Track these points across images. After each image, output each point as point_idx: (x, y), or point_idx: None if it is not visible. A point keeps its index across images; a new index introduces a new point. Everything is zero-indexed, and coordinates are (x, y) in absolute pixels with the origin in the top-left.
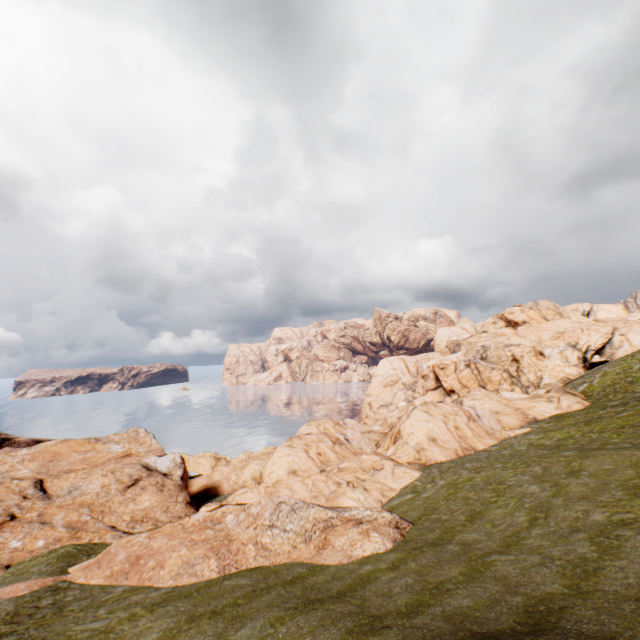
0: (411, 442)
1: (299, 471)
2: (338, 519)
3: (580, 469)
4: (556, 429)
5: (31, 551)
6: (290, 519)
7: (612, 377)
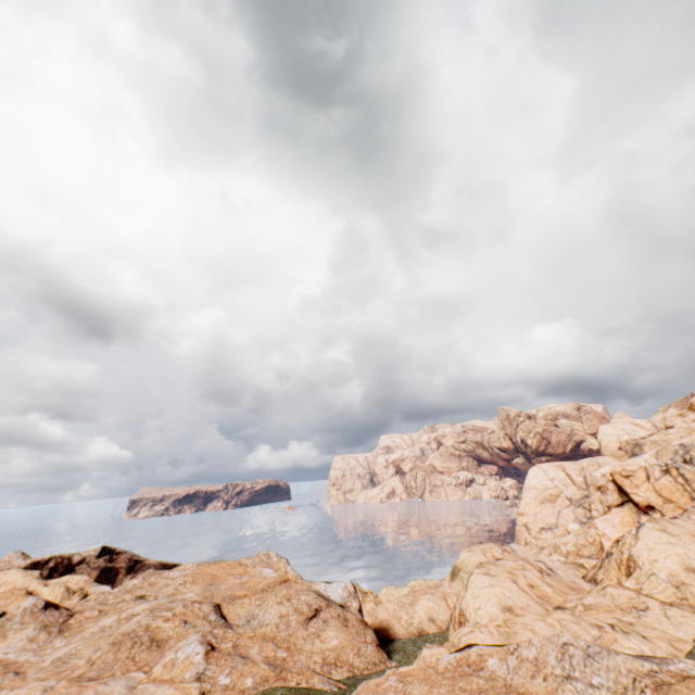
0: (659, 573)
1: (515, 608)
2: (665, 674)
3: None
4: None
5: (242, 691)
6: (591, 669)
7: None
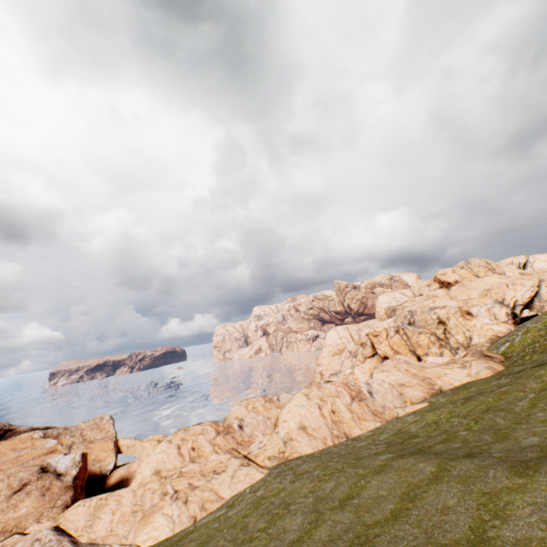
0: (281, 431)
1: (163, 471)
2: None
3: (357, 493)
4: (437, 408)
5: None
6: None
7: (533, 334)
